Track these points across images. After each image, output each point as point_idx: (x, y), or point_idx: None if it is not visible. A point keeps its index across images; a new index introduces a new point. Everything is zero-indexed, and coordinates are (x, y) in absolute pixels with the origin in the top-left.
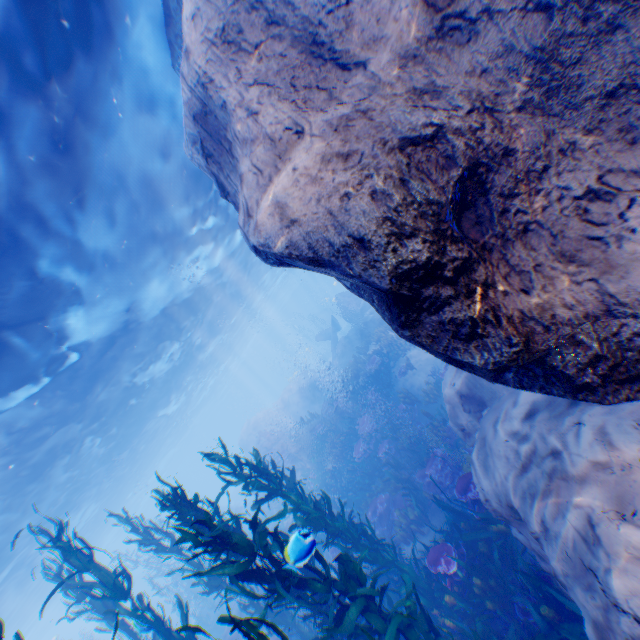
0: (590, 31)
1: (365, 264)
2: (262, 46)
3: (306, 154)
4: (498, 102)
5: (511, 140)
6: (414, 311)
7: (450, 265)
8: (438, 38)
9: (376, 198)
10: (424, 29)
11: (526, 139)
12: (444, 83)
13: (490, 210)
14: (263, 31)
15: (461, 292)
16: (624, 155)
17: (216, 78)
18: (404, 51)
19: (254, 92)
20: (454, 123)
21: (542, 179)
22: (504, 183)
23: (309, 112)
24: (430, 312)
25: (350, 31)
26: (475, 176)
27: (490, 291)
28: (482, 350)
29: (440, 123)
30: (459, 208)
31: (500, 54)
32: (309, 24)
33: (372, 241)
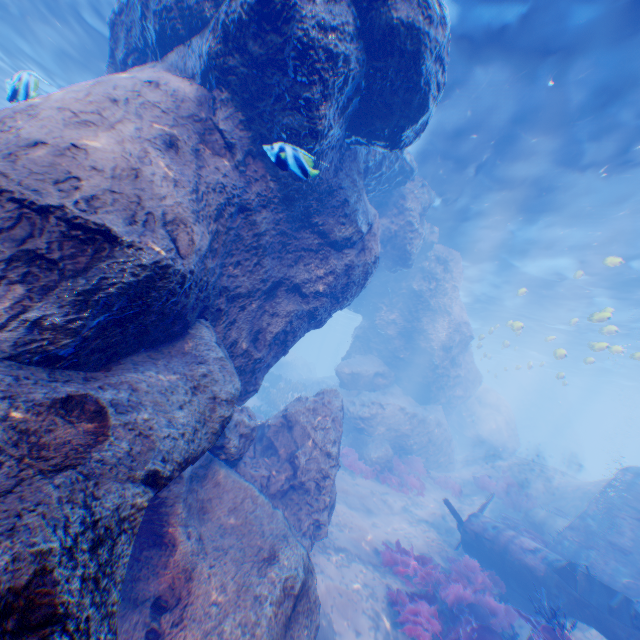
0: None
1: None
2: None
3: None
4: None
5: None
6: None
7: None
8: None
9: None
10: None
11: None
12: None
13: None
14: None
15: None
16: None
17: None
18: None
19: None
20: None
21: None
22: None
23: None
24: None
25: None
26: None
27: None
28: None
29: None
30: None
31: None
32: None
33: None
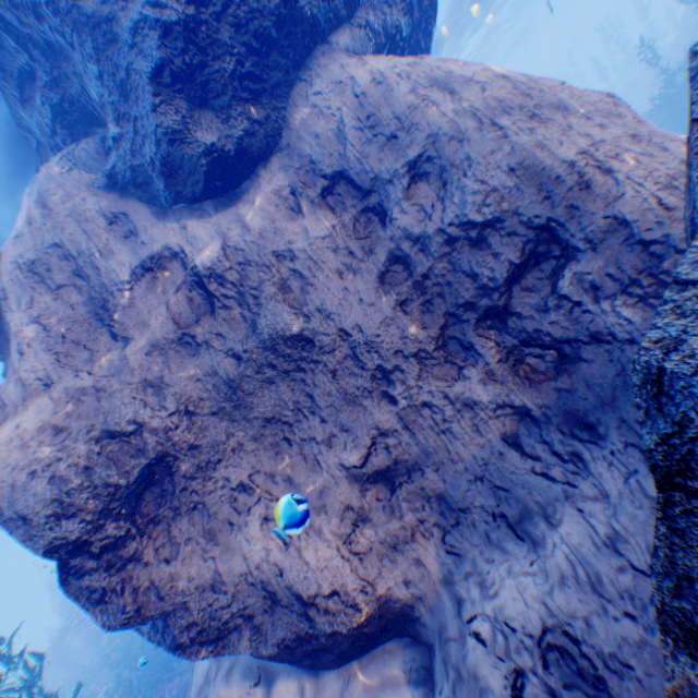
0: (261, 378)
1: (27, 534)
2: (65, 286)
3: (36, 414)
4: (202, 404)
5: (198, 437)
6: (67, 572)
7: (100, 541)
8: (181, 343)
9: (55, 481)
10: (172, 335)
11: (211, 436)
12: (172, 379)
13: (174, 483)
14: (70, 275)
15: (104, 564)
16: (272, 460)
17: (13, 297)
18: (158, 342)
19: (33, 330)
20: (155, 420)
21: (216, 466)
22: (188, 466)
23: (67, 367)
24: (77, 576)
25: (132, 308)
26: (163, 460)
27: (133, 561)
28: (107, 614)
29: (143, 419)
30: (145, 482)
31: (211, 372)
32: (106, 287)
33: (36, 519)
